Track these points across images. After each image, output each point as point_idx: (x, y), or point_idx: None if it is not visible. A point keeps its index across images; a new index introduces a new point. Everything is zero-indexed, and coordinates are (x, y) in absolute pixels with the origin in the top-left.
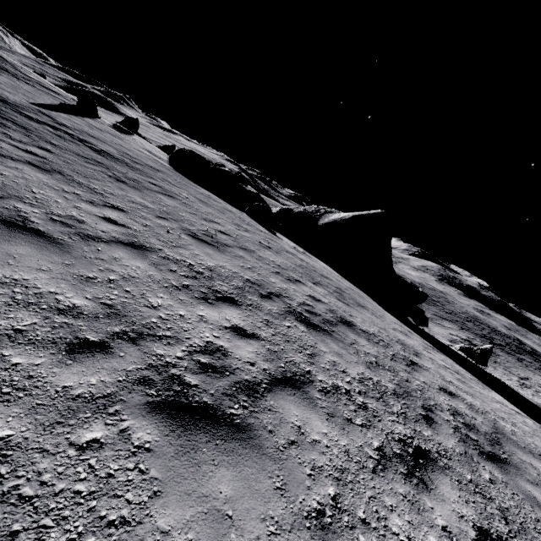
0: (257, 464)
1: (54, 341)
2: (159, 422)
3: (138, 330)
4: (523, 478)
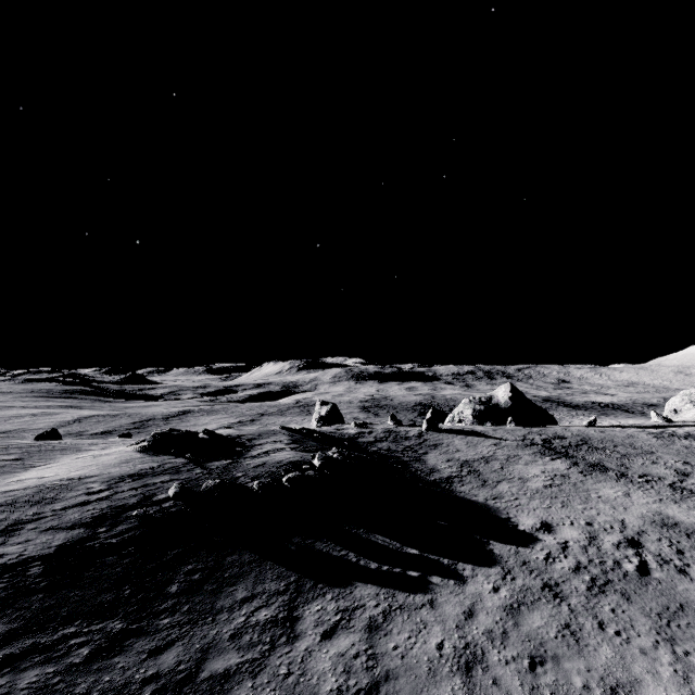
0: None
1: None
2: None
3: None
4: None
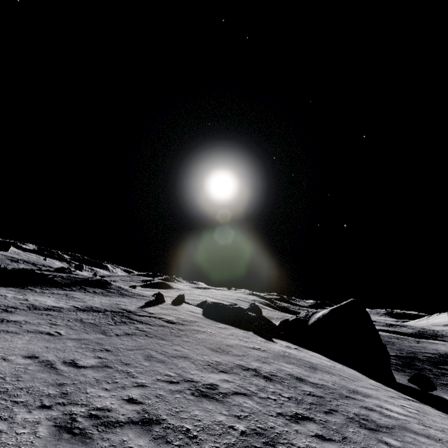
0: (221, 406)
1: (166, 381)
2: (193, 396)
3: (187, 379)
4: (390, 437)
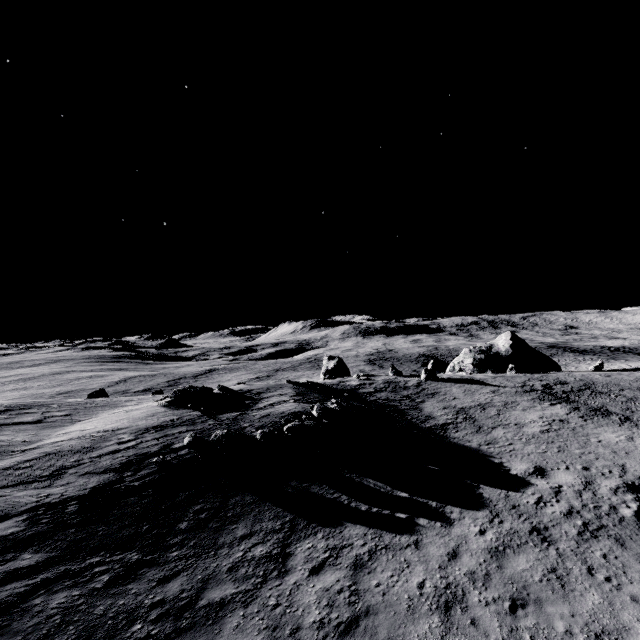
0: None
1: None
2: None
3: None
4: None
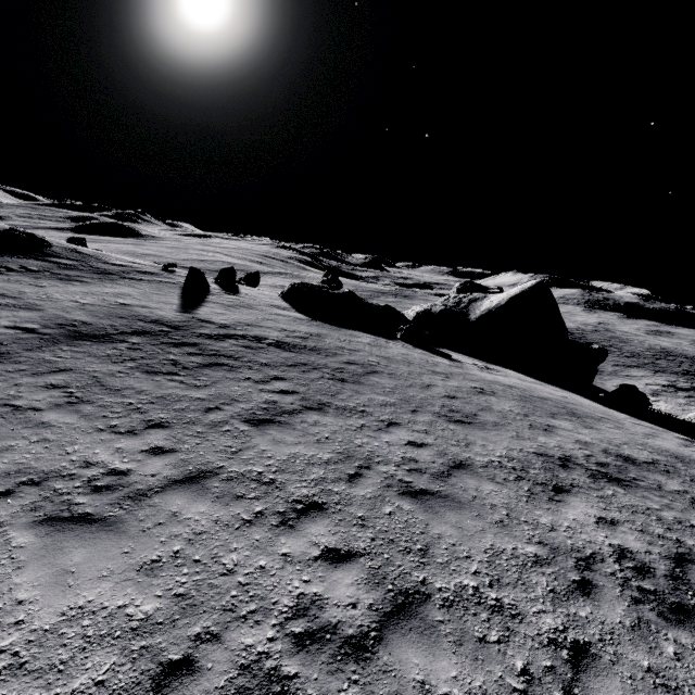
0: None
1: (570, 590)
2: (678, 628)
3: (577, 557)
4: None
